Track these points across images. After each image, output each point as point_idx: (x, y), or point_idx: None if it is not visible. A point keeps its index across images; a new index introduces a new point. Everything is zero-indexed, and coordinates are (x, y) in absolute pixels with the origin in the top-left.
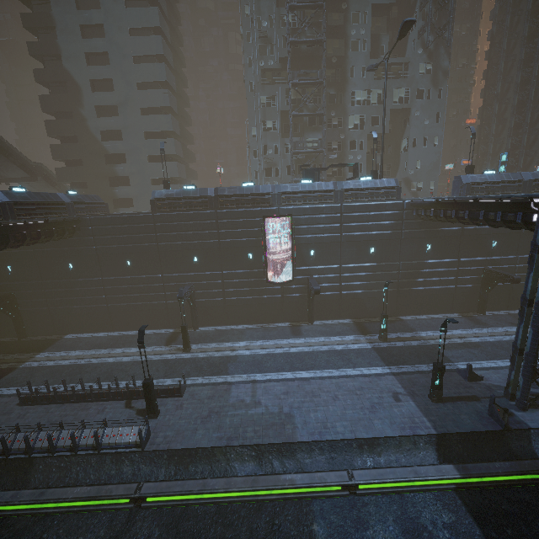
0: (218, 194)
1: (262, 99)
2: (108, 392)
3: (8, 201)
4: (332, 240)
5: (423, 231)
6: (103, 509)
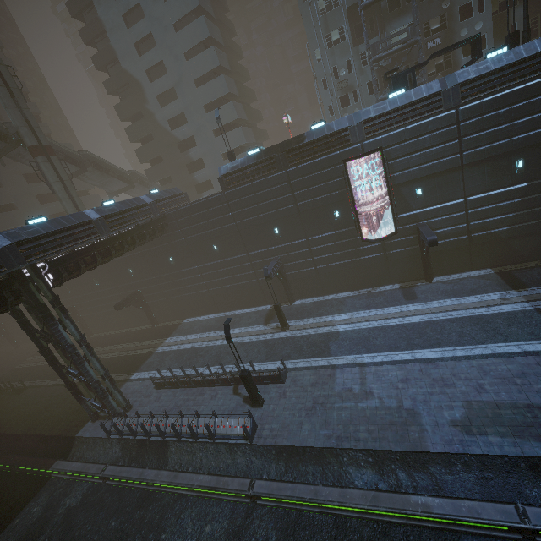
0: (284, 150)
1: (319, 5)
2: (216, 379)
3: (100, 217)
4: (447, 166)
5: None
6: (224, 499)
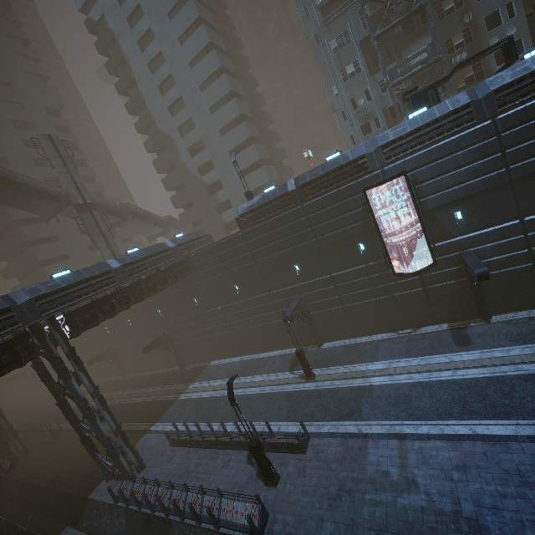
0: (299, 185)
1: (331, 45)
2: (230, 441)
3: (120, 266)
4: (490, 184)
5: None
6: None
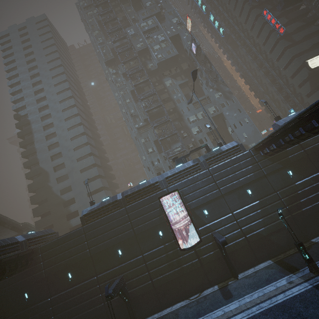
0: (124, 196)
1: (142, 140)
2: None
3: None
4: (215, 196)
5: (276, 163)
6: None
